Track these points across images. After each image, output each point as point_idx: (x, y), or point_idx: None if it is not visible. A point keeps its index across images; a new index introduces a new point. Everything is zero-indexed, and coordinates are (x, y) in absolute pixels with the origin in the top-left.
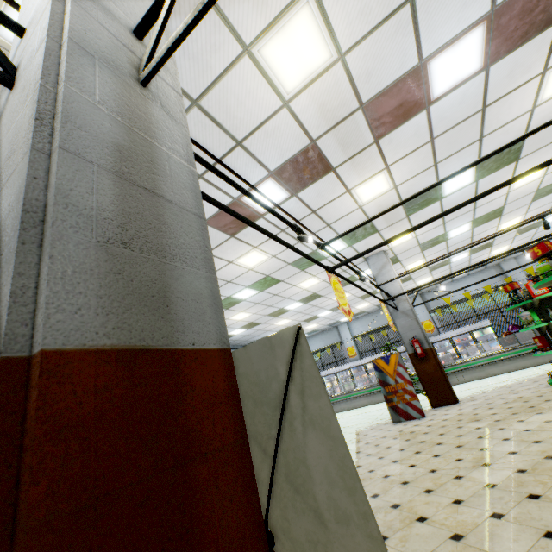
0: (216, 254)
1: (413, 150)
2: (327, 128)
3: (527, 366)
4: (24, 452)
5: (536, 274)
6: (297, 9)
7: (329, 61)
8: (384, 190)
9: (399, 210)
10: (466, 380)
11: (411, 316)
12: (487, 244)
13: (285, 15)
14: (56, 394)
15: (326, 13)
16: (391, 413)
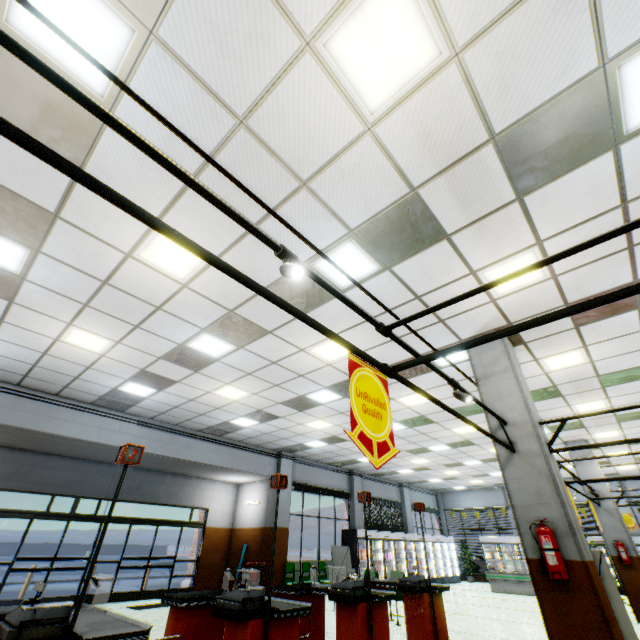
0: (442, 423)
1: (633, 392)
2: (567, 381)
3: None
4: (589, 579)
5: None
6: (572, 351)
7: (583, 362)
8: (600, 407)
9: (611, 418)
10: None
11: (616, 516)
12: None
13: (564, 352)
14: (590, 570)
15: (588, 352)
16: None
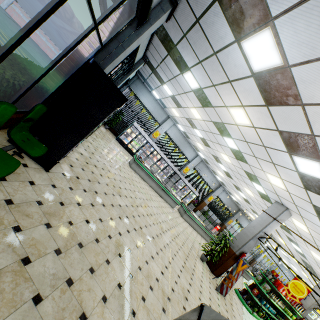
0: None
1: None
2: None
3: (200, 234)
4: None
5: (218, 198)
6: None
7: None
8: None
9: None
10: (187, 221)
11: (255, 245)
12: (249, 203)
13: None
14: None
15: None
16: (219, 285)
